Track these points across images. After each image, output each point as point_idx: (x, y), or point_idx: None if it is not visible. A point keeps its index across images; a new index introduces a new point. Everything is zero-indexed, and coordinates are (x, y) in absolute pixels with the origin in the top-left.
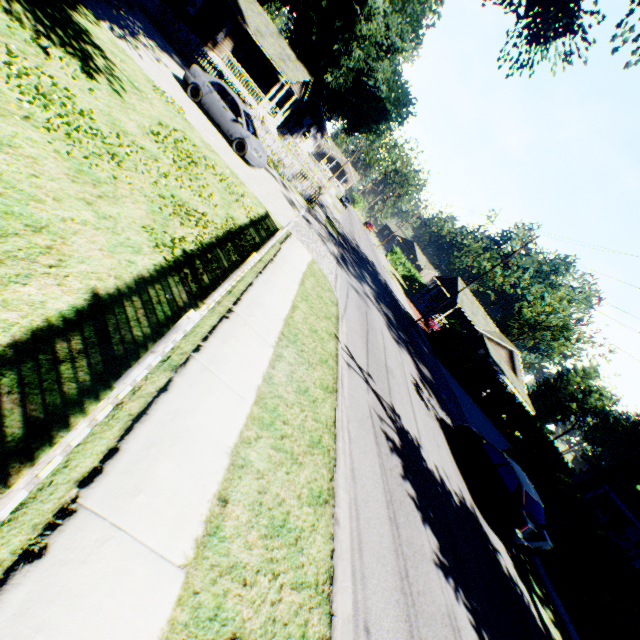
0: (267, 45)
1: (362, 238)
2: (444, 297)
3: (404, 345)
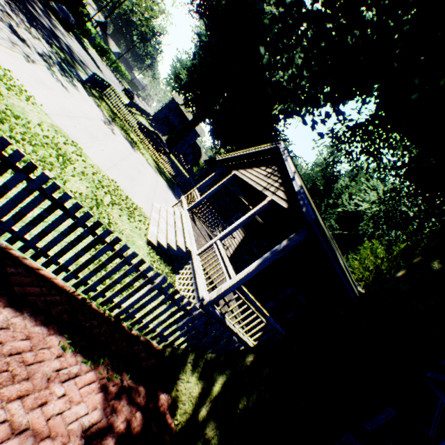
0: None
1: None
2: None
3: (51, 19)
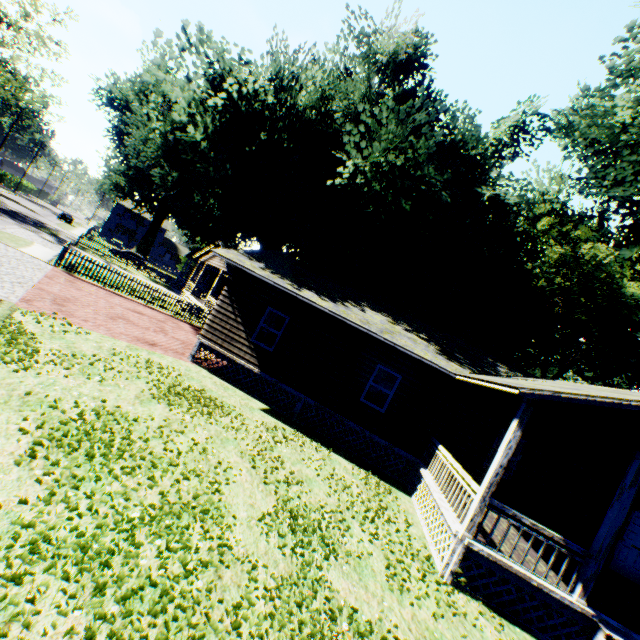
0: None
1: None
2: None
3: None
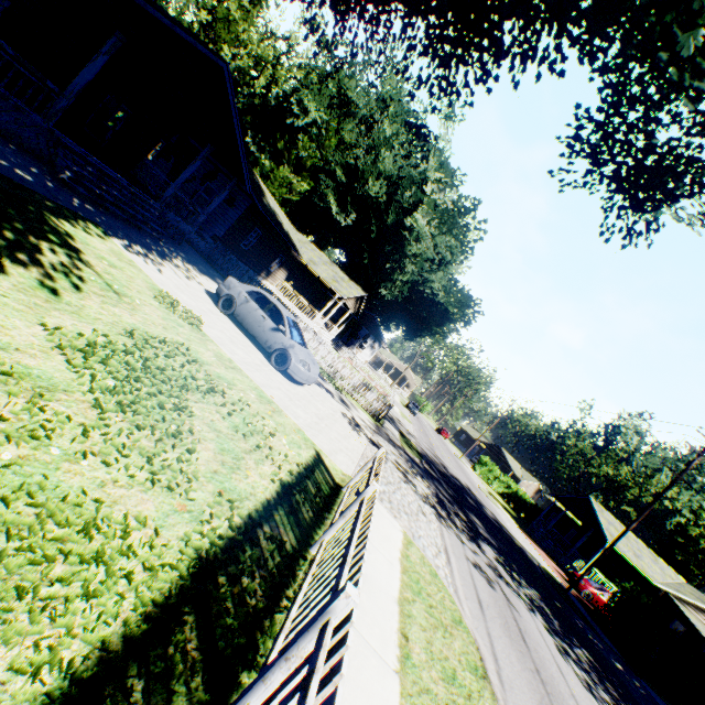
0: (320, 270)
1: (442, 450)
2: (571, 523)
3: (603, 690)
